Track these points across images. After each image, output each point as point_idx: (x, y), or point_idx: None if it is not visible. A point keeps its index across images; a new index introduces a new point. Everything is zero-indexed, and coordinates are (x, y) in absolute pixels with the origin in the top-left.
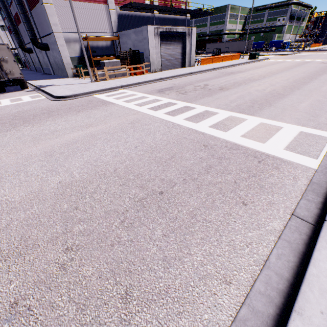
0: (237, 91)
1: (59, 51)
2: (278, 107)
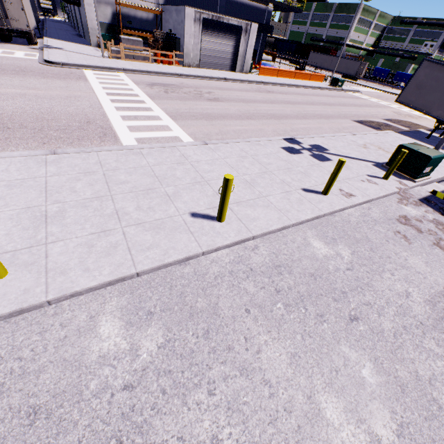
0: (218, 105)
1: (84, 10)
2: (214, 122)
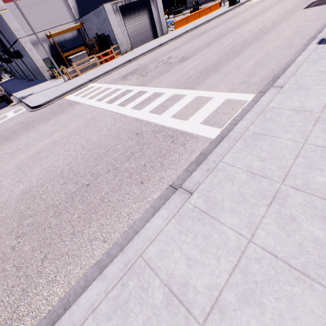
0: (195, 60)
1: (29, 56)
2: (223, 72)
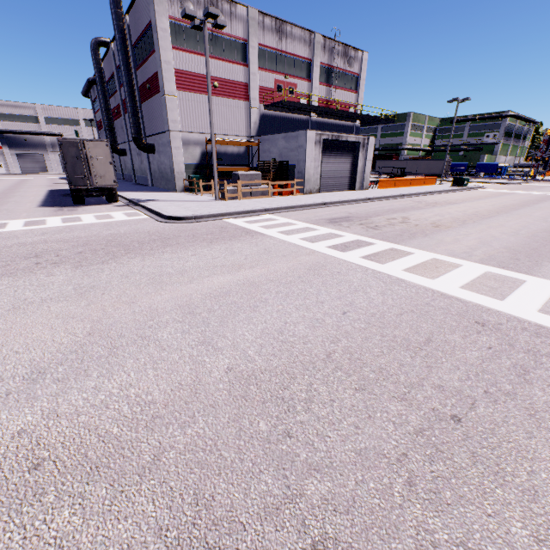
0: (468, 232)
1: (171, 155)
2: None
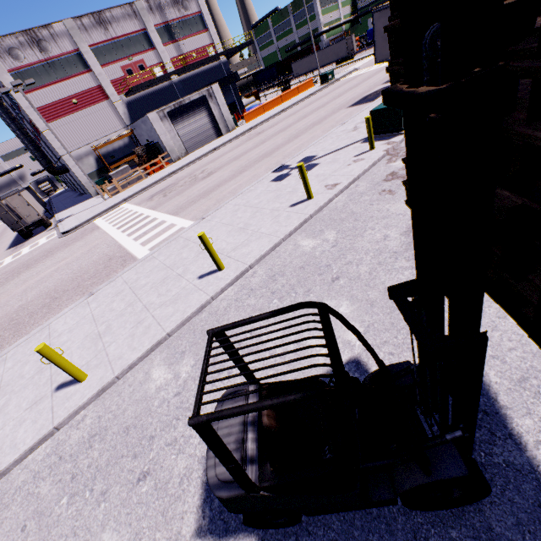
0: (213, 177)
1: (73, 173)
2: (210, 196)
